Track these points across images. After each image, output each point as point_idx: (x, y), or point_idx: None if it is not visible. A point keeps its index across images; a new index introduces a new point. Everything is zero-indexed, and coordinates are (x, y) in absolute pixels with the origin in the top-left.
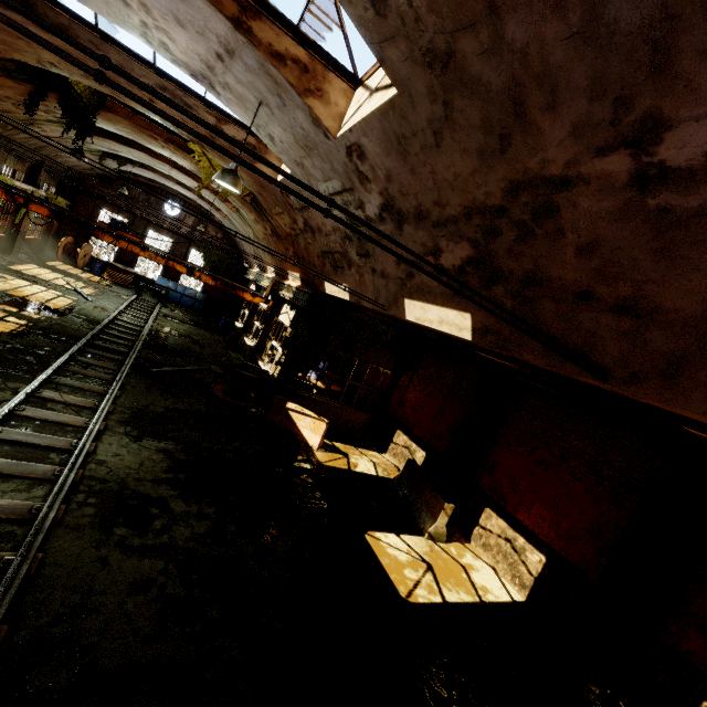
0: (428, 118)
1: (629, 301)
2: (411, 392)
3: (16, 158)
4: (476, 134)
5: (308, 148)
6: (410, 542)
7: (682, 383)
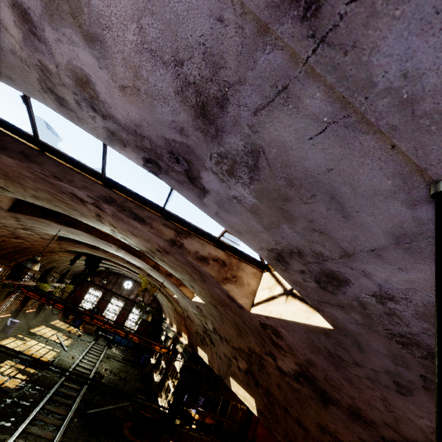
0: (217, 315)
1: (298, 419)
2: (260, 428)
3: (57, 272)
4: (232, 327)
5: (183, 297)
6: None
7: None
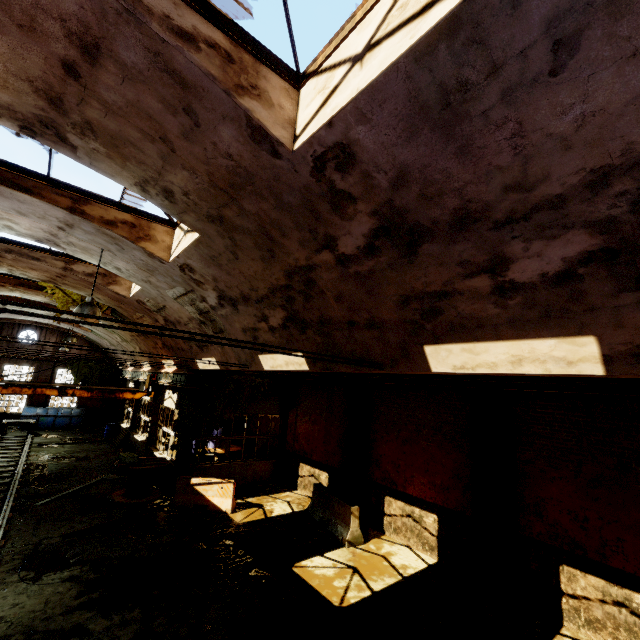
0: (224, 246)
1: (370, 320)
2: (300, 426)
3: None
4: (255, 250)
5: (150, 271)
6: (334, 557)
7: (412, 357)
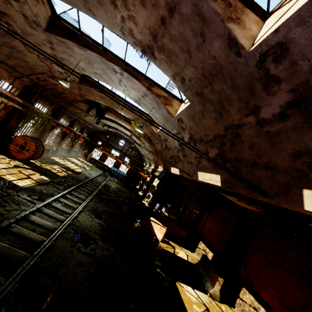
0: (199, 109)
1: (267, 164)
2: (207, 222)
3: (79, 125)
4: (213, 113)
5: (166, 120)
6: (199, 294)
7: (290, 194)
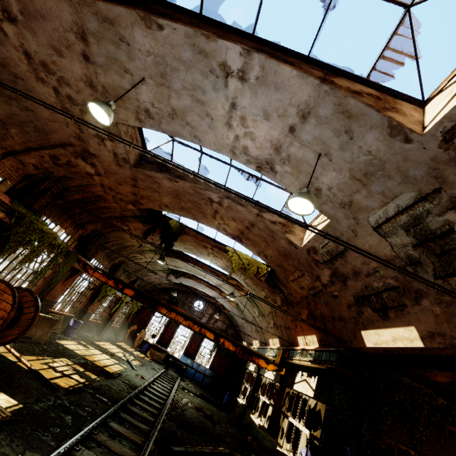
0: None
1: None
2: None
3: (126, 276)
4: None
5: (368, 175)
6: None
7: None
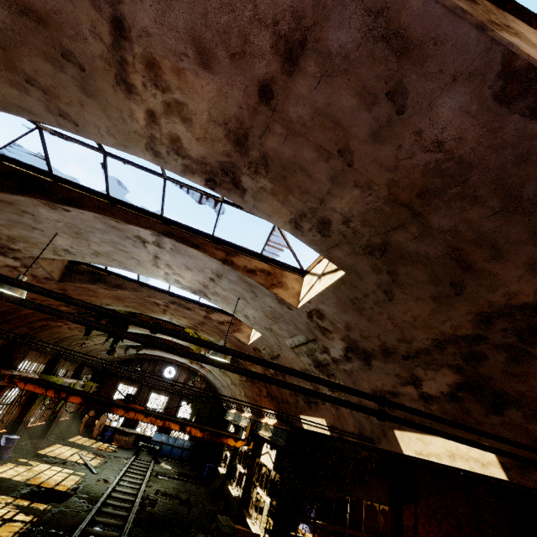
0: (376, 284)
1: None
2: (423, 535)
3: (70, 362)
4: (426, 286)
5: (275, 318)
6: None
7: None
